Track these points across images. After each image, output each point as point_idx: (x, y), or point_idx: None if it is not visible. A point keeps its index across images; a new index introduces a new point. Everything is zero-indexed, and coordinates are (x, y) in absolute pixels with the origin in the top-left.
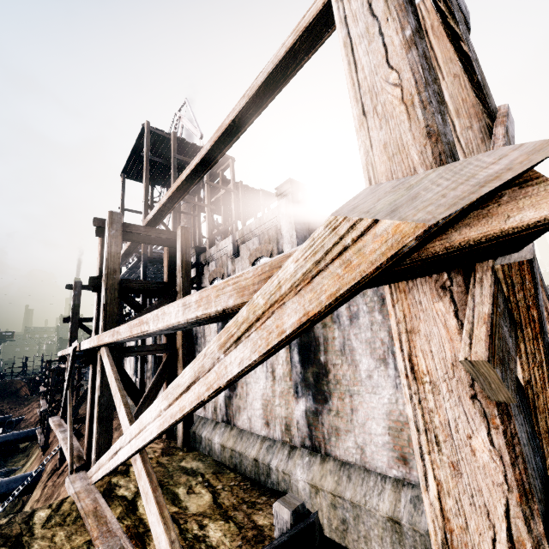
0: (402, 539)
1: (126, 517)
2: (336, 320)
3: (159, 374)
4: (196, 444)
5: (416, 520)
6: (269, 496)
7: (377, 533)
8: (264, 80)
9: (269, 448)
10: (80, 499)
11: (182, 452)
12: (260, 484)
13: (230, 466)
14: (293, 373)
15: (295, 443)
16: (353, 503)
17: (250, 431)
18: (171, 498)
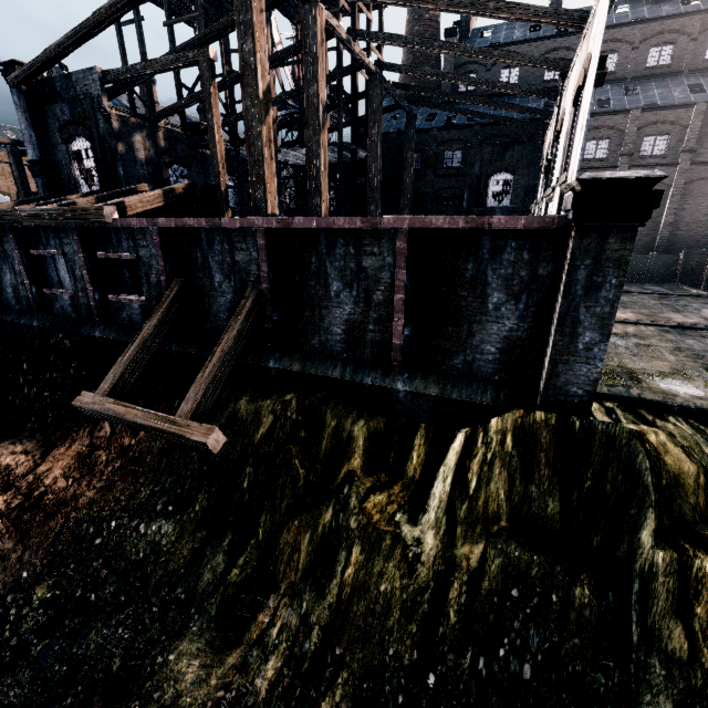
0: None
1: None
2: None
3: None
4: None
5: None
6: None
7: None
8: None
9: None
10: None
11: None
12: None
13: None
14: None
15: None
16: None
17: None
18: None
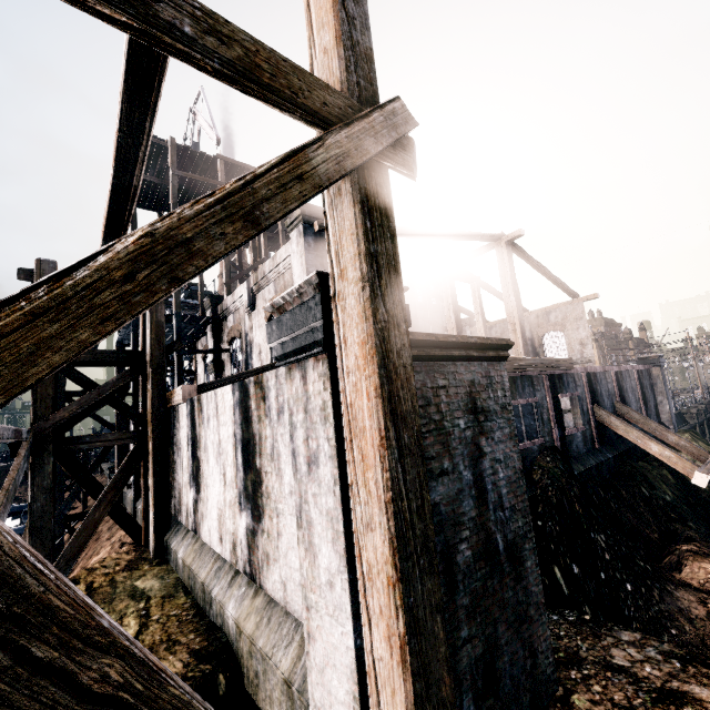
0: (294, 709)
1: None
2: (268, 413)
3: (121, 470)
4: (168, 556)
5: (306, 687)
6: (200, 633)
7: (278, 696)
8: (126, 66)
9: (218, 570)
10: None
11: (149, 566)
12: (205, 614)
13: (188, 587)
14: (238, 479)
15: (239, 567)
16: (262, 655)
17: (210, 545)
18: None
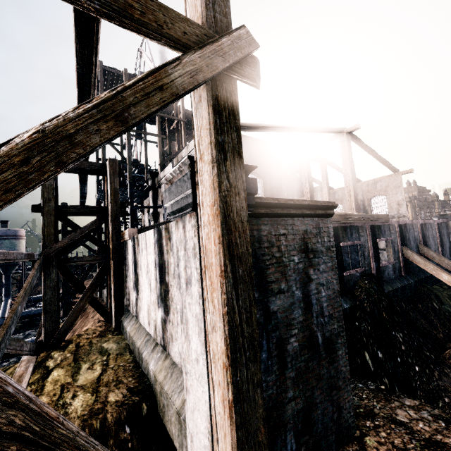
0: (181, 429)
1: (36, 383)
2: (172, 248)
3: (95, 278)
4: (122, 330)
5: None
6: (135, 378)
7: (174, 421)
8: (74, 18)
9: (147, 341)
10: (19, 366)
11: (111, 335)
12: (139, 366)
13: (132, 349)
14: (157, 288)
15: (158, 341)
16: (166, 395)
17: (144, 326)
18: (74, 371)
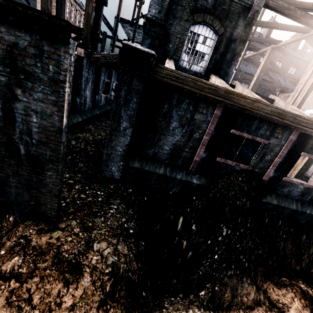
0: None
1: None
2: None
3: None
4: None
5: None
6: None
7: None
8: None
9: None
10: None
11: None
12: None
13: None
14: None
15: None
16: None
17: None
18: None
